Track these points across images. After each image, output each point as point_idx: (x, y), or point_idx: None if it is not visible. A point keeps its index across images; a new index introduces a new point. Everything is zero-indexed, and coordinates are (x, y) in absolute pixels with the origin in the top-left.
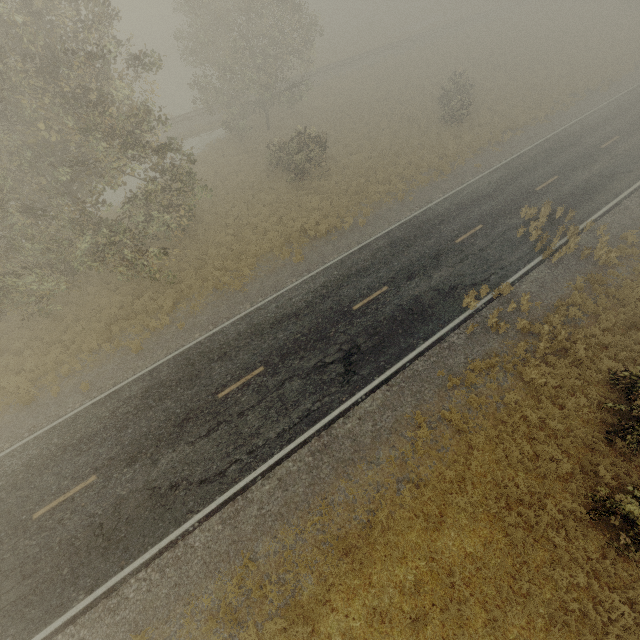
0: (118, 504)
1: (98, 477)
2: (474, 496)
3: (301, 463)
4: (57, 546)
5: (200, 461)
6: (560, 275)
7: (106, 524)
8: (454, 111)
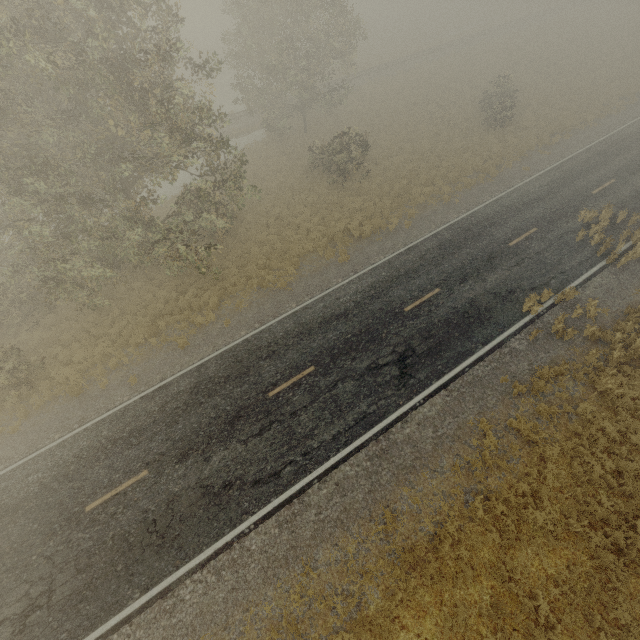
0: (171, 501)
1: (150, 472)
2: (553, 512)
3: (359, 468)
4: (110, 541)
5: (253, 461)
6: (627, 281)
7: (159, 521)
8: (498, 114)
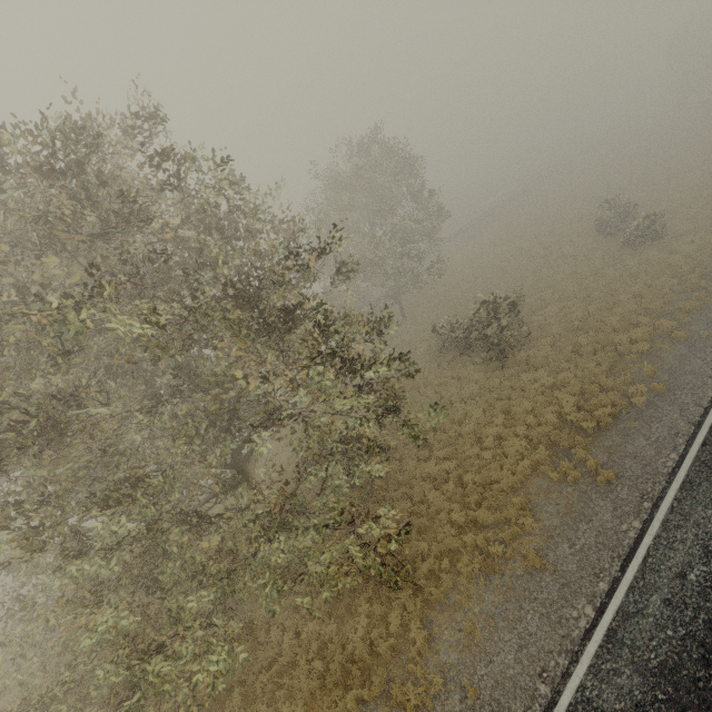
0: None
1: None
2: None
3: None
4: None
5: None
6: None
7: None
8: (643, 229)
